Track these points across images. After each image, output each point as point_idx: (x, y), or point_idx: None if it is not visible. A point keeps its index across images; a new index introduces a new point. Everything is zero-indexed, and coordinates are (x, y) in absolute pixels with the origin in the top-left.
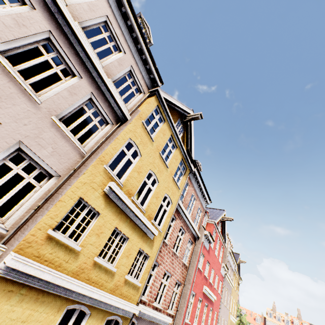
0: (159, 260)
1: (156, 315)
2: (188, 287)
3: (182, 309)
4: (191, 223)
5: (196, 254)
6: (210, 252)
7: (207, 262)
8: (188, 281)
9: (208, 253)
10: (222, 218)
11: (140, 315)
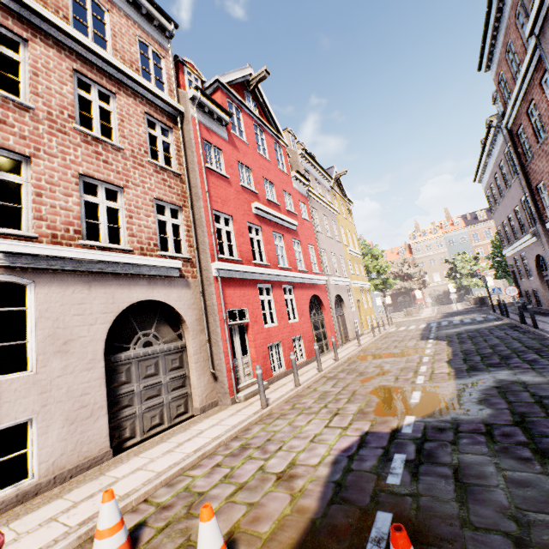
0: (16, 146)
1: (98, 256)
2: (199, 207)
3: (204, 243)
4: (115, 66)
5: (190, 146)
6: (240, 146)
7: (243, 167)
8: (195, 199)
9: (234, 148)
10: (249, 84)
11: (25, 263)
